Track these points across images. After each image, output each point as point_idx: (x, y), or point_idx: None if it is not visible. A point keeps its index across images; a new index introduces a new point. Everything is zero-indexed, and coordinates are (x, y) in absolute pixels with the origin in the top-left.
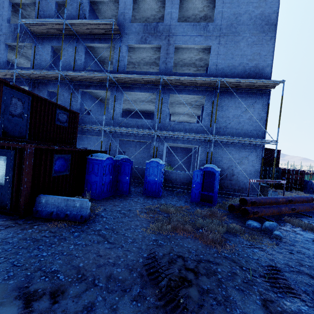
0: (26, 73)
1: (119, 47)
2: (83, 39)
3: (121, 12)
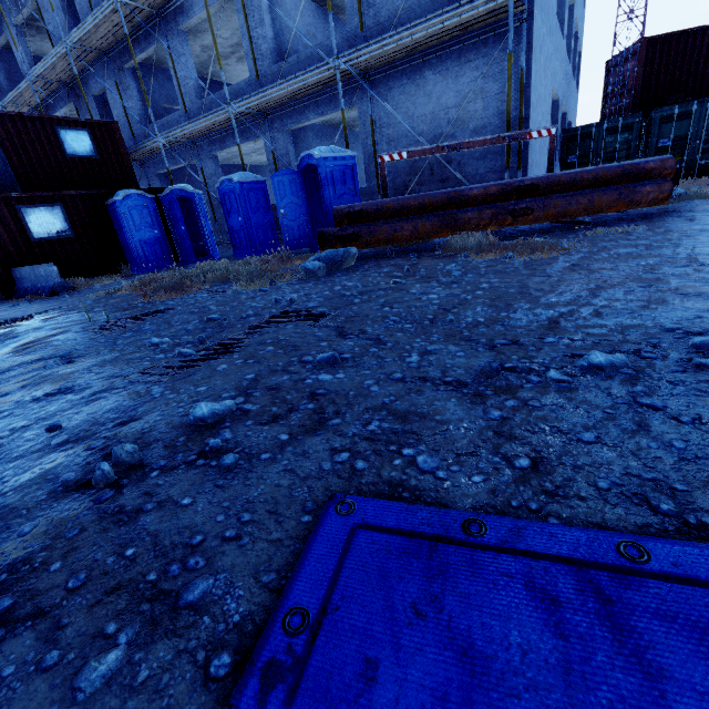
0: (46, 75)
1: None
2: None
3: None
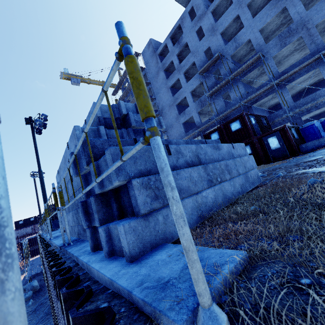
0: (219, 117)
1: (267, 63)
2: (238, 78)
3: (255, 44)
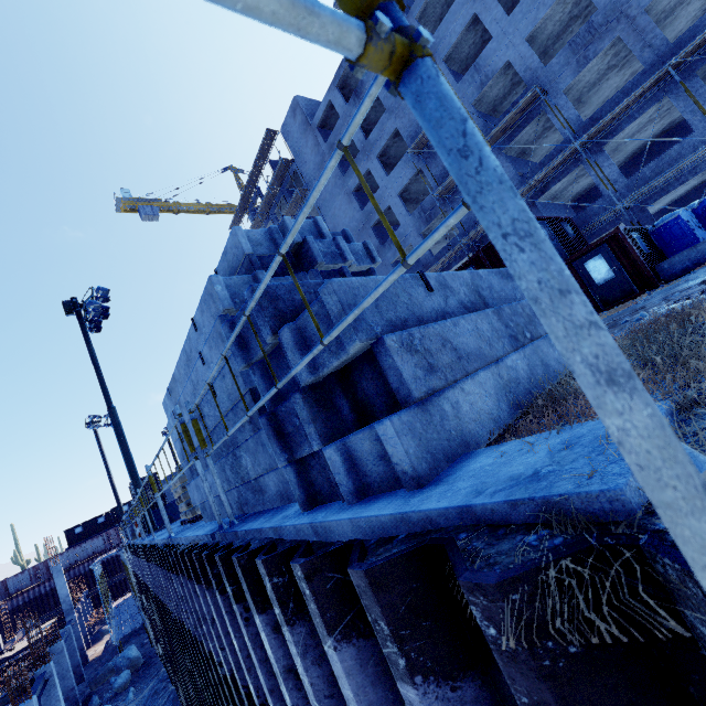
0: (469, 237)
1: (555, 106)
2: (497, 148)
3: (522, 71)
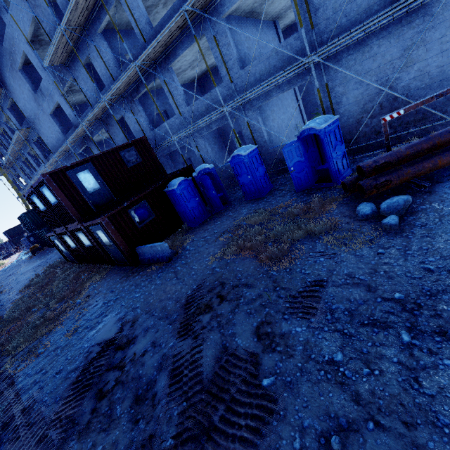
0: (90, 119)
1: None
2: (92, 26)
3: None
